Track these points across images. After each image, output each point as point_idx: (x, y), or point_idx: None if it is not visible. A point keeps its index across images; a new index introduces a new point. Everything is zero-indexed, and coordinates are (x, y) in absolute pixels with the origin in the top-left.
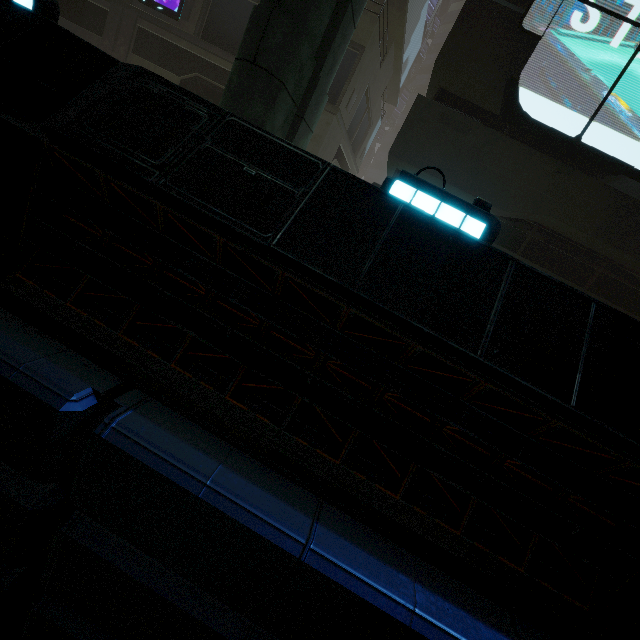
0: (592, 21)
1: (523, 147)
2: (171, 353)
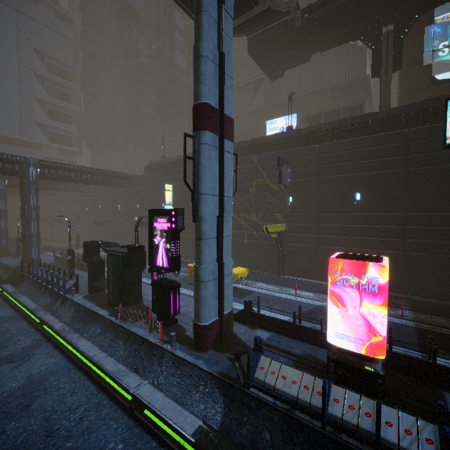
0: (446, 51)
1: (448, 86)
2: (410, 126)
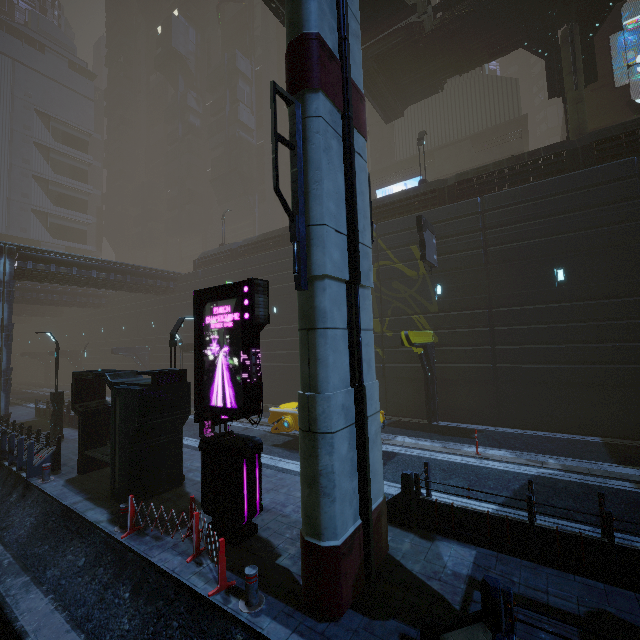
0: None
1: None
2: (639, 152)
